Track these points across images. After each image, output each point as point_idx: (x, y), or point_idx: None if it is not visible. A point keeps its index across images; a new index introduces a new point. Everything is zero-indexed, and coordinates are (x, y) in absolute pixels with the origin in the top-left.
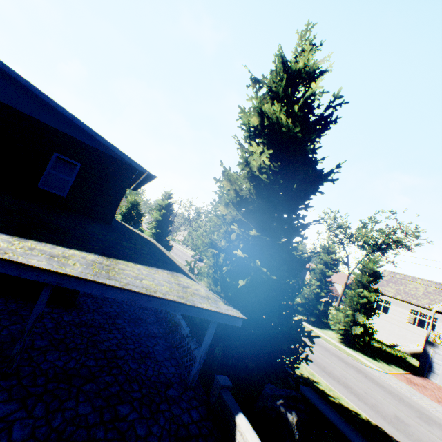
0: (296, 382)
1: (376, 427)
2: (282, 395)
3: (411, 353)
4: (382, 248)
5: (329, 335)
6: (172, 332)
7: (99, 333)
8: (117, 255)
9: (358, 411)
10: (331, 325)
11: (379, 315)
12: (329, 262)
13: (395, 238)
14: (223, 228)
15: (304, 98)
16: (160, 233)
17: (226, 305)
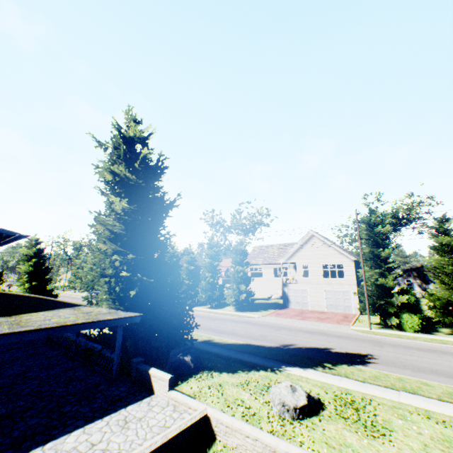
0: (191, 341)
1: (246, 344)
2: (181, 351)
3: (280, 297)
4: (251, 230)
5: (228, 310)
6: (88, 357)
7: (14, 388)
8: (17, 312)
9: (237, 342)
10: (227, 302)
11: (258, 280)
12: (214, 254)
13: (256, 221)
14: (108, 260)
15: (140, 159)
16: (38, 285)
17: (126, 312)
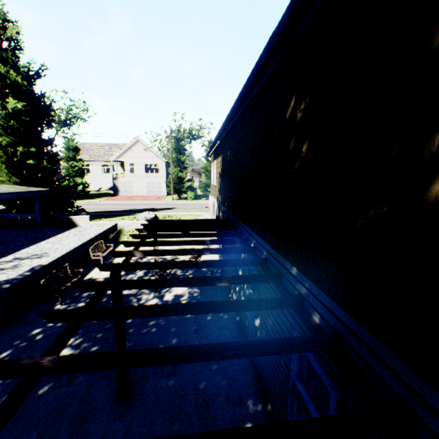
0: (78, 208)
1: (108, 211)
2: (77, 211)
3: (109, 189)
4: (68, 125)
5: None
6: None
7: None
8: None
9: (100, 211)
10: None
11: (87, 176)
12: None
13: (75, 115)
14: (10, 151)
15: (25, 65)
16: None
17: (39, 188)
